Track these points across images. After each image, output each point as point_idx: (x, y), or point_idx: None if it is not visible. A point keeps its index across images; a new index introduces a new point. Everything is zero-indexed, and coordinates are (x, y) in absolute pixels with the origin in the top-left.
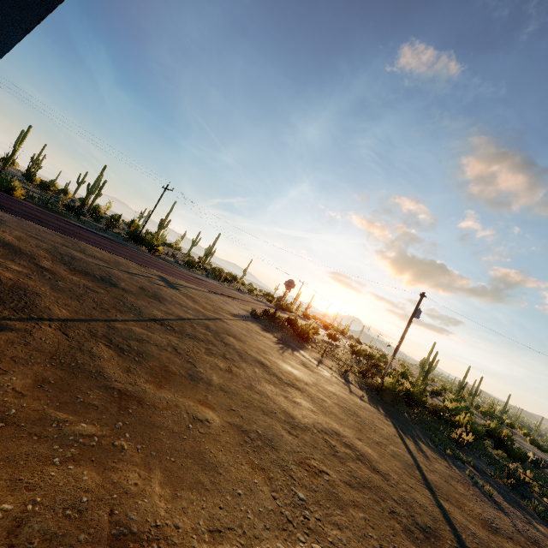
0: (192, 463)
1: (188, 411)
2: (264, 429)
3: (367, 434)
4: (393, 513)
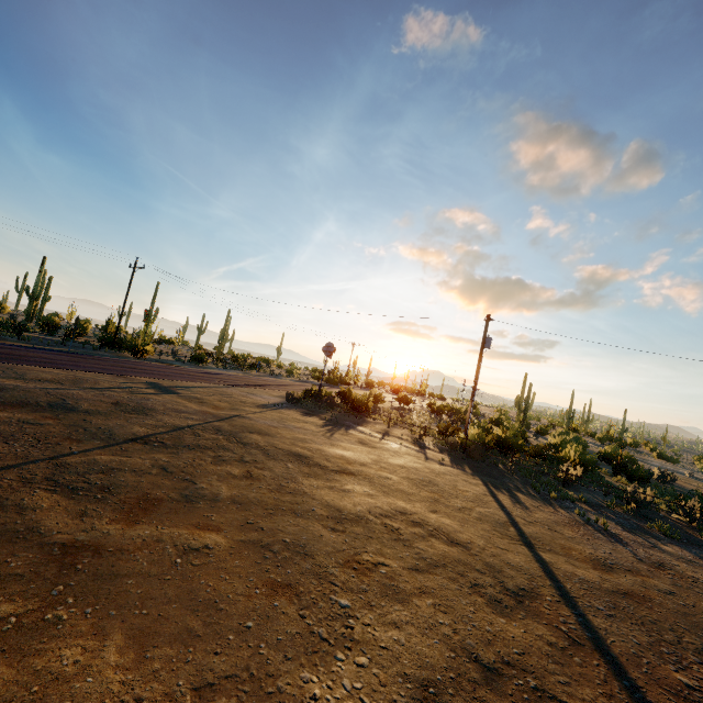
0: (176, 608)
1: (177, 542)
2: (294, 535)
3: (446, 503)
4: (475, 586)
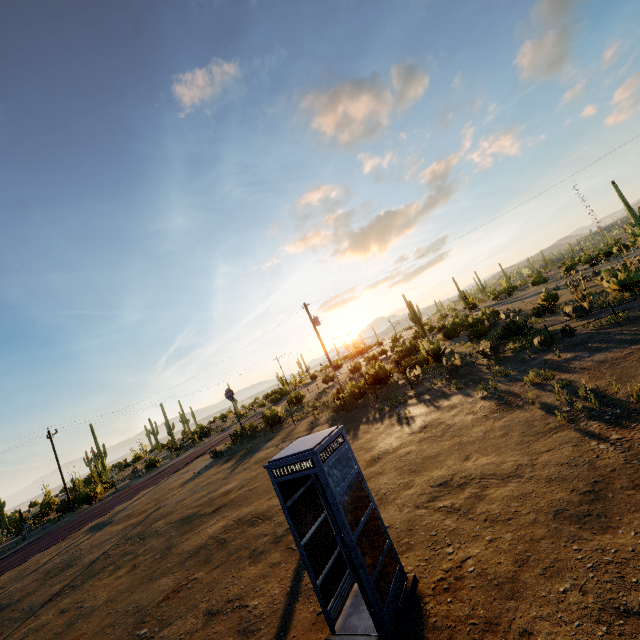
0: None
1: None
2: (138, 600)
3: None
4: (252, 552)
